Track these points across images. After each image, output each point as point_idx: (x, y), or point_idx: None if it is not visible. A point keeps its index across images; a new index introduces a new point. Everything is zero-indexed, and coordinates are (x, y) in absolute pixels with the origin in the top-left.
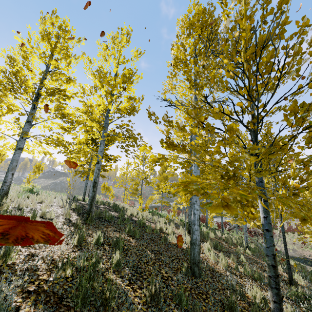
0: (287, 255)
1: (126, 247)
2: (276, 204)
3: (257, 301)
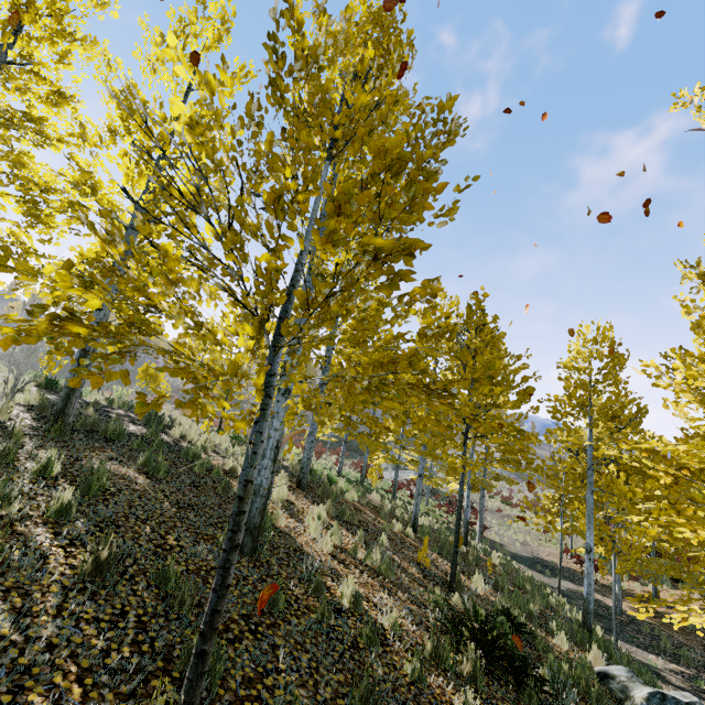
0: (458, 536)
1: (115, 489)
2: (60, 353)
3: (345, 601)
